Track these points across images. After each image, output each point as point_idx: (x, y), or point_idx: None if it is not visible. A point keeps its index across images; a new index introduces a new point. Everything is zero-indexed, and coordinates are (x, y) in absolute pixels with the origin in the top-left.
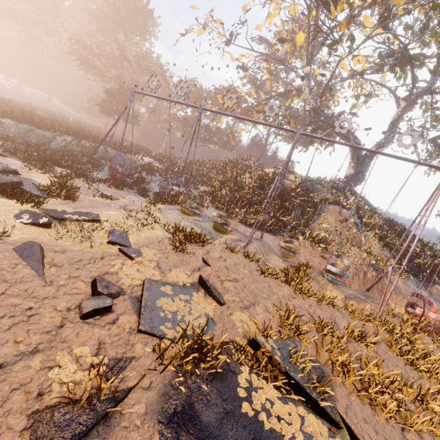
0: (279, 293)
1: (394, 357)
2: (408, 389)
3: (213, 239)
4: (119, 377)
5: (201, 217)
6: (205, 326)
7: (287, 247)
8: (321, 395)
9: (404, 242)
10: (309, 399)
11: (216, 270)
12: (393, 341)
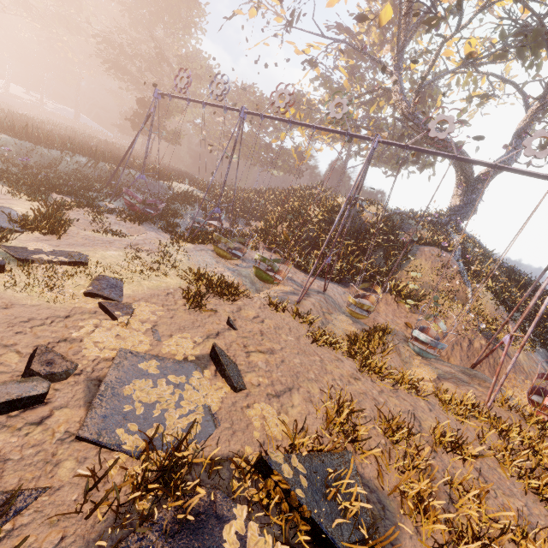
0: (335, 372)
1: (508, 479)
2: (528, 545)
3: (256, 291)
4: (5, 529)
5: (245, 261)
6: (188, 431)
7: (357, 304)
8: None
9: (530, 298)
10: None
11: (244, 336)
12: (507, 451)
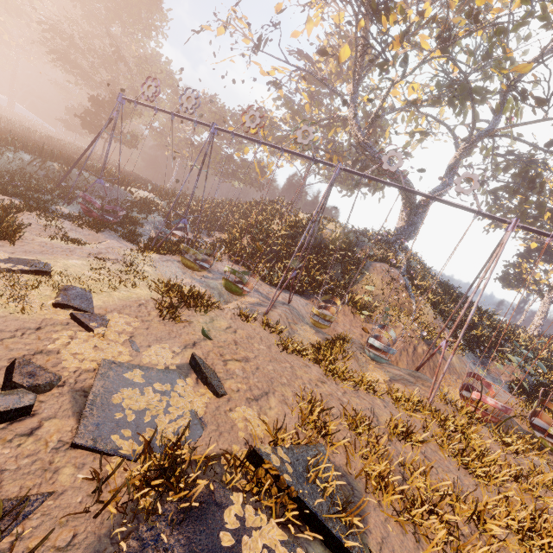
0: (304, 377)
1: (446, 459)
2: (461, 505)
3: (224, 302)
4: (15, 533)
5: (211, 273)
6: (183, 432)
7: (321, 315)
8: (347, 528)
9: (460, 309)
10: (328, 537)
11: (219, 345)
12: (445, 436)
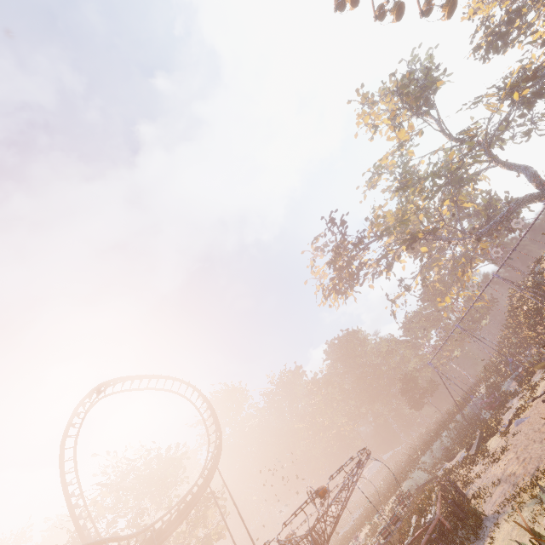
0: None
1: None
2: None
3: None
4: None
5: None
6: None
7: None
8: None
9: None
10: None
11: None
12: None
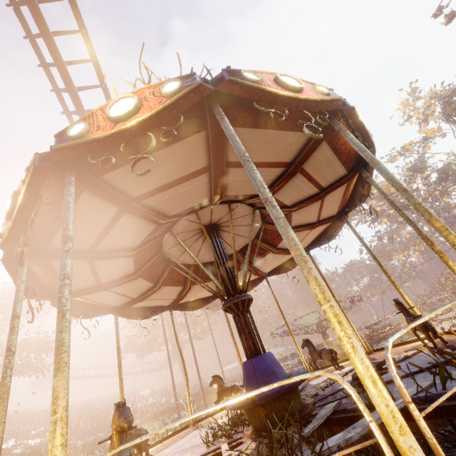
0: None
1: None
2: None
3: None
4: None
5: None
6: None
7: None
8: None
9: None
10: None
11: None
12: None
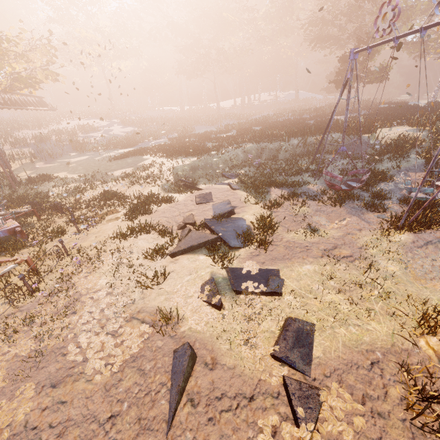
0: None
1: None
2: None
3: None
4: None
5: None
6: None
7: None
8: None
9: None
10: None
11: None
12: None
